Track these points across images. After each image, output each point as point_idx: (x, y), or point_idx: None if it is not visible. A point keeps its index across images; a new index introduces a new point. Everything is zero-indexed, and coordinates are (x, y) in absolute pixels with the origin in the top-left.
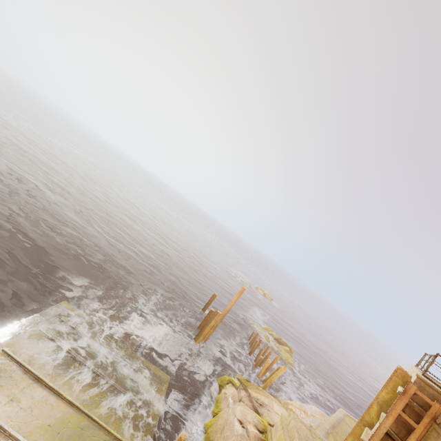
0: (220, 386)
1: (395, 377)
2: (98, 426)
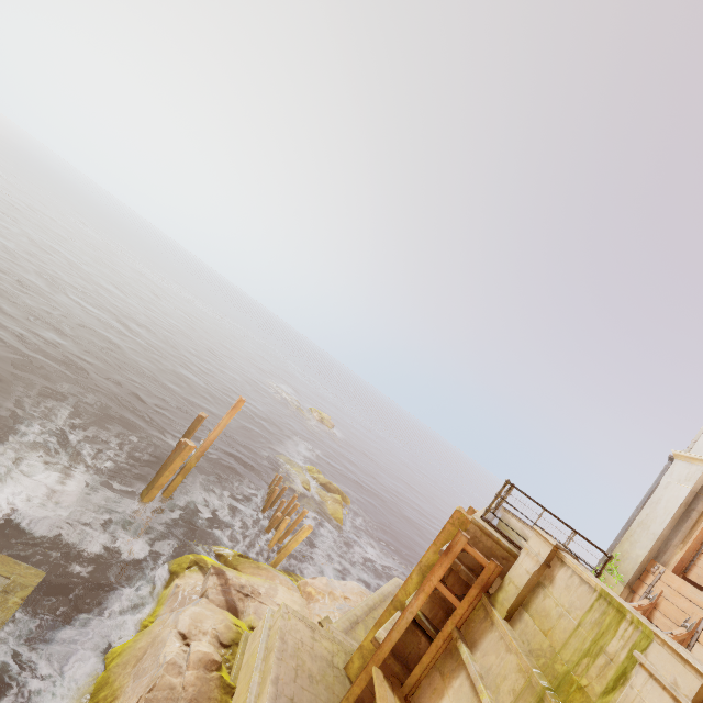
0: (174, 574)
1: (450, 526)
2: None
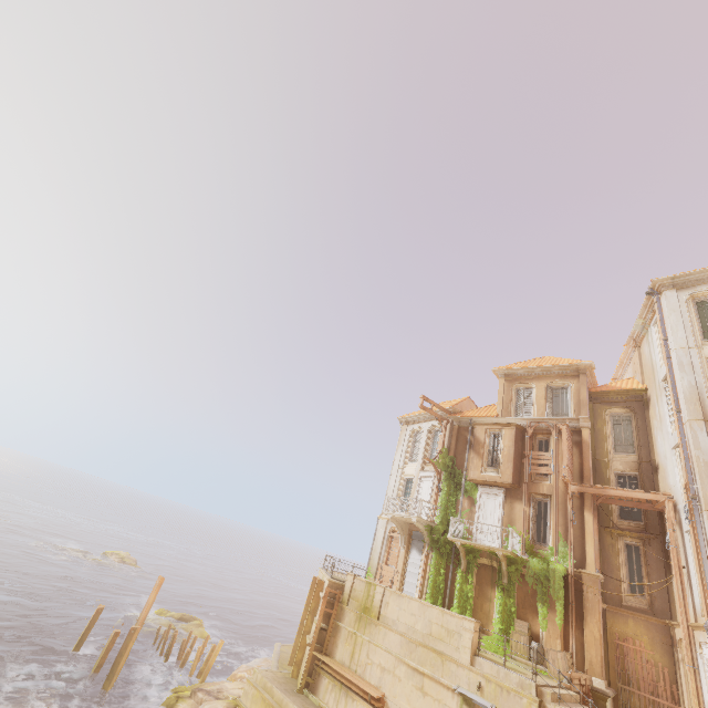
0: None
1: (318, 588)
2: None
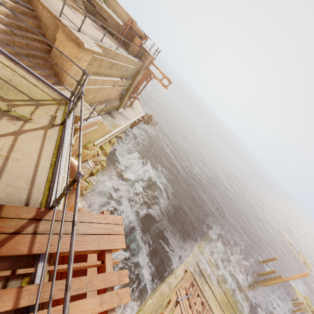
0: None
1: None
2: (231, 306)
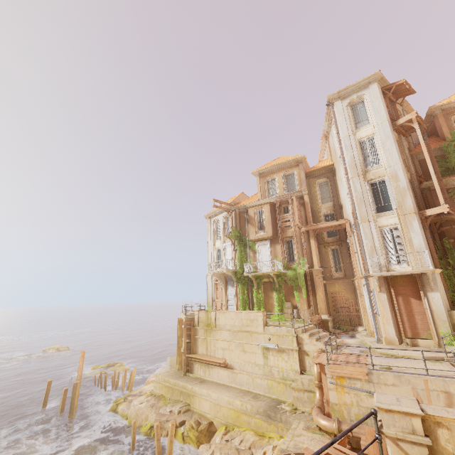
0: (115, 411)
1: (180, 324)
2: None
